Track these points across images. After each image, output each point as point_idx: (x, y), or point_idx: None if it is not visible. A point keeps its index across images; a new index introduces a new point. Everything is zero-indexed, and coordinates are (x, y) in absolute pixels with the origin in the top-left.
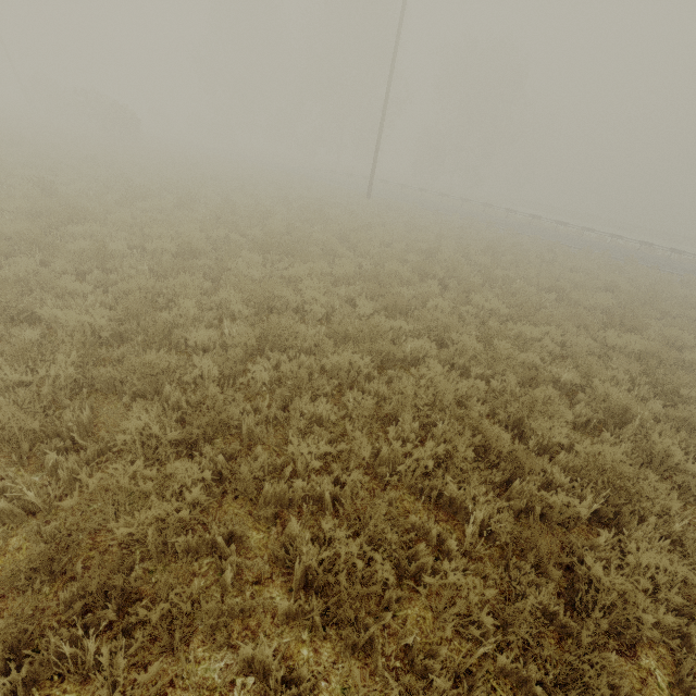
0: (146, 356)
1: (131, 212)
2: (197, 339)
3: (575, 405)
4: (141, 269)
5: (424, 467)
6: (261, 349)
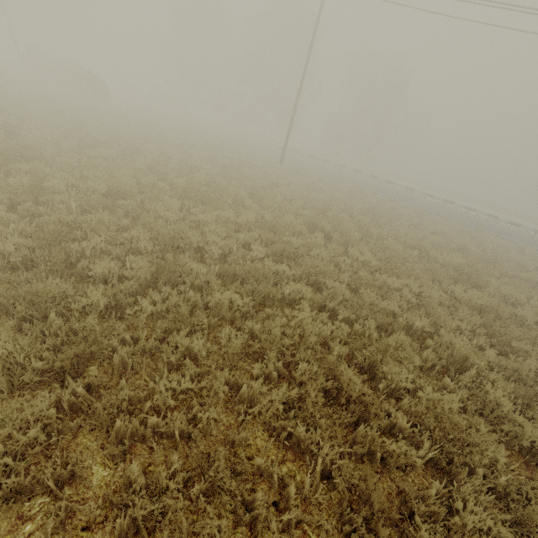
0: (32, 285)
1: (79, 157)
2: (98, 270)
3: (424, 349)
4: (71, 204)
5: (282, 403)
6: (157, 282)
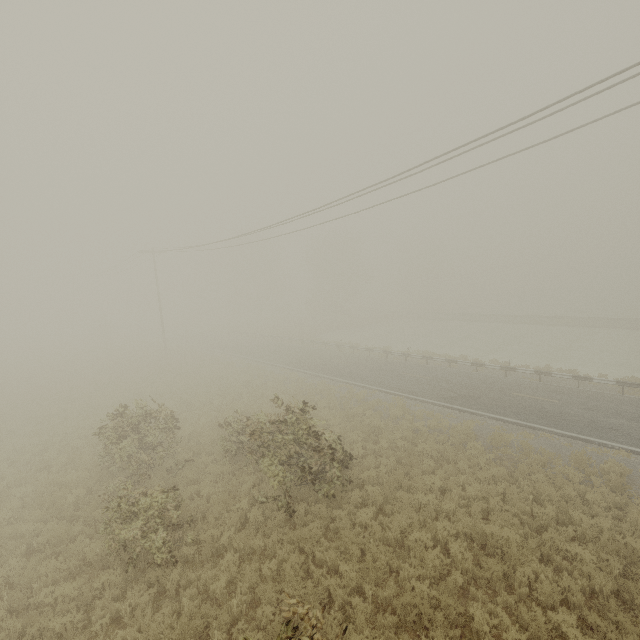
0: None
1: None
2: None
3: None
4: None
5: None
6: None
